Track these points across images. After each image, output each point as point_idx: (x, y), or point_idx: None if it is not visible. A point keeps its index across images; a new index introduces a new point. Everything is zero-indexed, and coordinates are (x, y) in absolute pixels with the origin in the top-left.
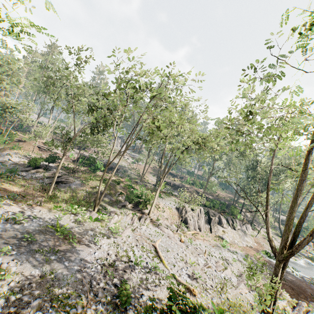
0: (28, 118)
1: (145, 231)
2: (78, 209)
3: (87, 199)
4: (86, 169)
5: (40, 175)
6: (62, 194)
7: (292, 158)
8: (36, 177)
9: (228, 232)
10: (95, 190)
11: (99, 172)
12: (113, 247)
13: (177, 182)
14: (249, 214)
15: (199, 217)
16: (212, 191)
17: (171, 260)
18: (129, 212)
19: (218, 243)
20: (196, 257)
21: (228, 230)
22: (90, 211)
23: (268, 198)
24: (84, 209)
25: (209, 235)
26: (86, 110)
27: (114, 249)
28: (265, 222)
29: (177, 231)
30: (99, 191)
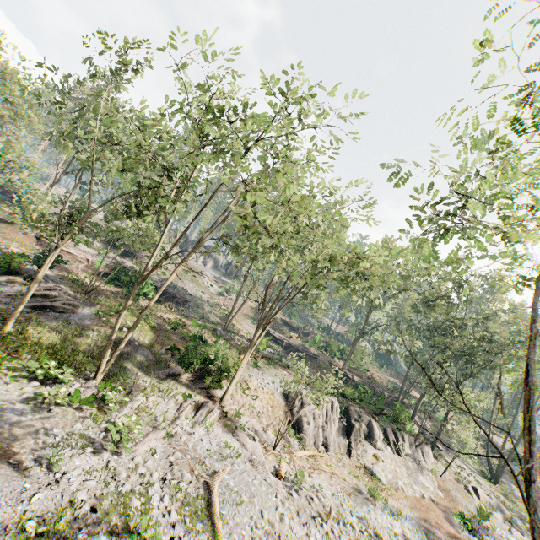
0: (26, 180)
1: (200, 441)
2: (52, 371)
3: (94, 351)
4: (120, 291)
5: (14, 289)
6: (39, 333)
7: (521, 322)
8: (2, 292)
9: (386, 459)
10: (120, 333)
11: (144, 301)
12: (96, 479)
13: (297, 341)
14: (429, 422)
15: (329, 420)
16: (361, 366)
17: (242, 533)
18: (180, 391)
19: (362, 485)
20: (307, 526)
21: (386, 456)
22: (86, 377)
23: (533, 419)
24: (68, 371)
25: (344, 461)
26: (145, 186)
27: (97, 487)
28: (526, 504)
29: (276, 448)
30: (113, 336)
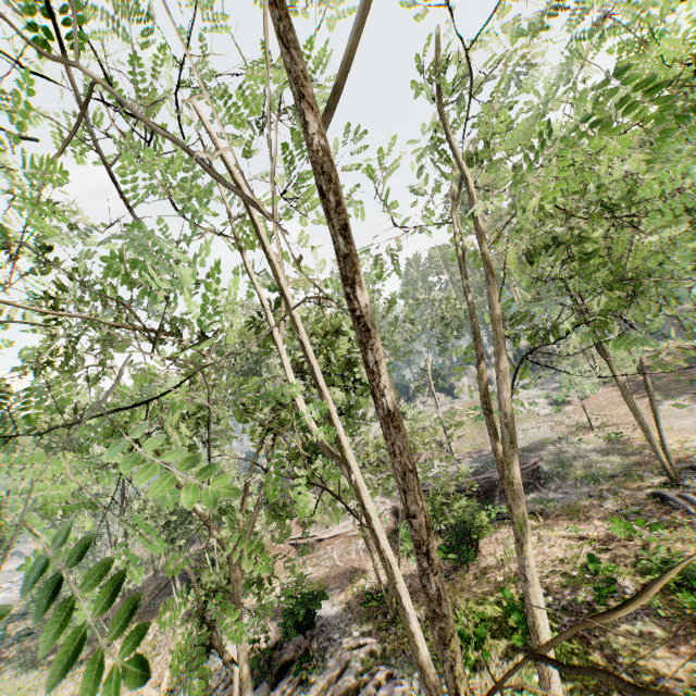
0: None
1: None
2: None
3: None
4: None
5: None
6: None
7: None
8: None
9: None
10: None
11: (482, 542)
12: None
13: None
14: None
15: None
16: None
17: None
18: None
19: None
20: None
21: None
22: None
23: None
24: None
25: None
26: None
27: None
28: None
29: None
30: None
